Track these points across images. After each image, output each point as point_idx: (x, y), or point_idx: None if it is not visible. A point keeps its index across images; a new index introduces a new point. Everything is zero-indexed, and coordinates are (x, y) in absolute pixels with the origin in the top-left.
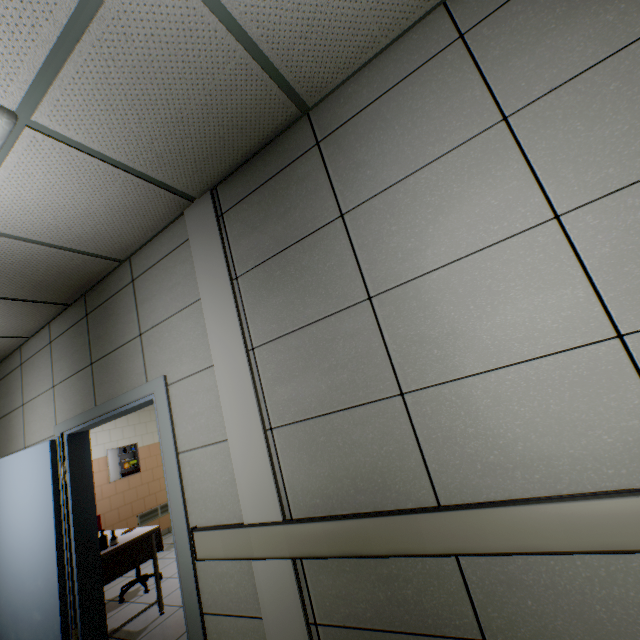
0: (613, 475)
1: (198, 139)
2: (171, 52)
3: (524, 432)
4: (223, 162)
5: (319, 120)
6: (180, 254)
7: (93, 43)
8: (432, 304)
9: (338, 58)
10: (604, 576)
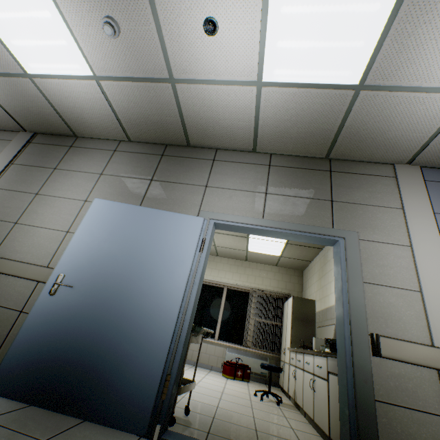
0: (36, 261)
1: (34, 117)
2: (30, 96)
3: (31, 245)
4: (42, 129)
5: (78, 141)
6: (5, 143)
7: (5, 80)
8: (47, 204)
9: (87, 131)
10: (10, 284)
